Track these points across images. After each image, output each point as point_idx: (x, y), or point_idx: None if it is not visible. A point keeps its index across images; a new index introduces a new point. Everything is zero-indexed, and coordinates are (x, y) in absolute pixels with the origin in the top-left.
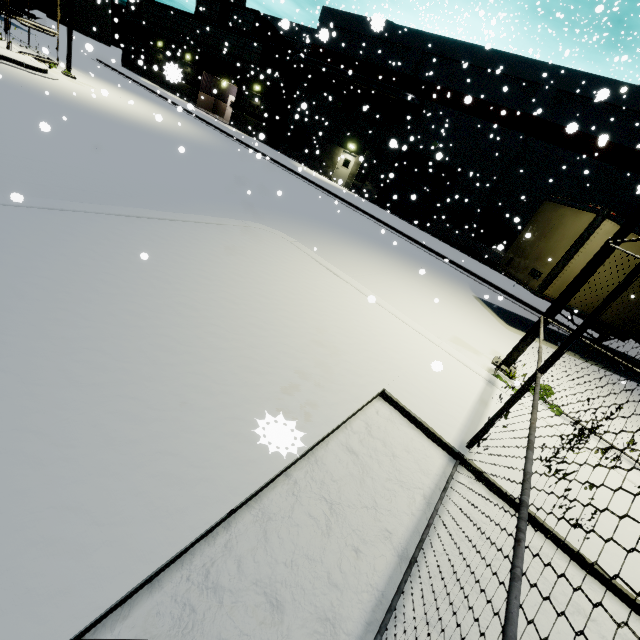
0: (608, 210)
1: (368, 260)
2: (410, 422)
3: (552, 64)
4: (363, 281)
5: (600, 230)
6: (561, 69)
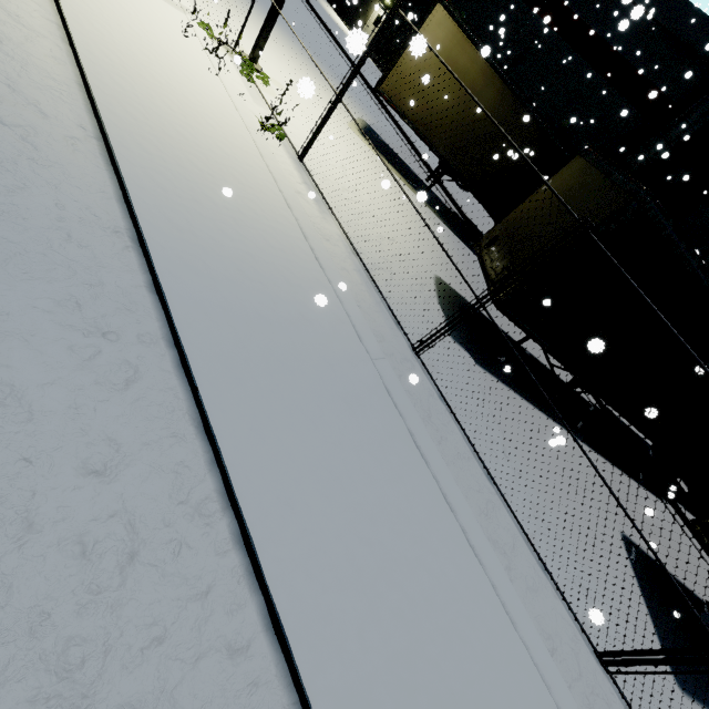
0: None
1: (245, 8)
2: None
3: None
4: None
5: (433, 17)
6: None
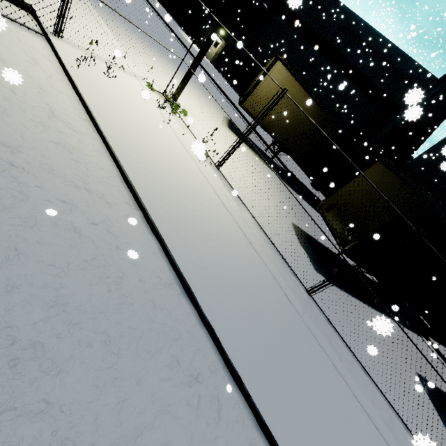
0: (280, 55)
1: (153, 54)
2: (37, 21)
3: (346, 7)
4: (126, 44)
5: (275, 68)
6: (350, 12)
